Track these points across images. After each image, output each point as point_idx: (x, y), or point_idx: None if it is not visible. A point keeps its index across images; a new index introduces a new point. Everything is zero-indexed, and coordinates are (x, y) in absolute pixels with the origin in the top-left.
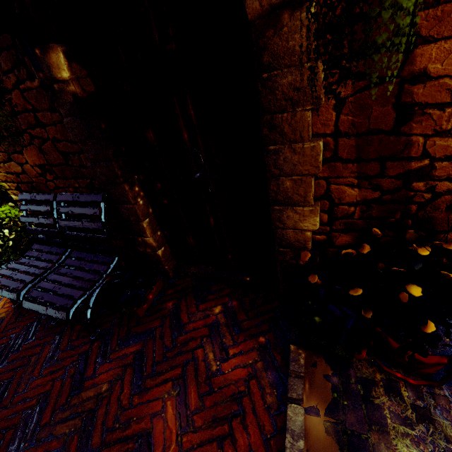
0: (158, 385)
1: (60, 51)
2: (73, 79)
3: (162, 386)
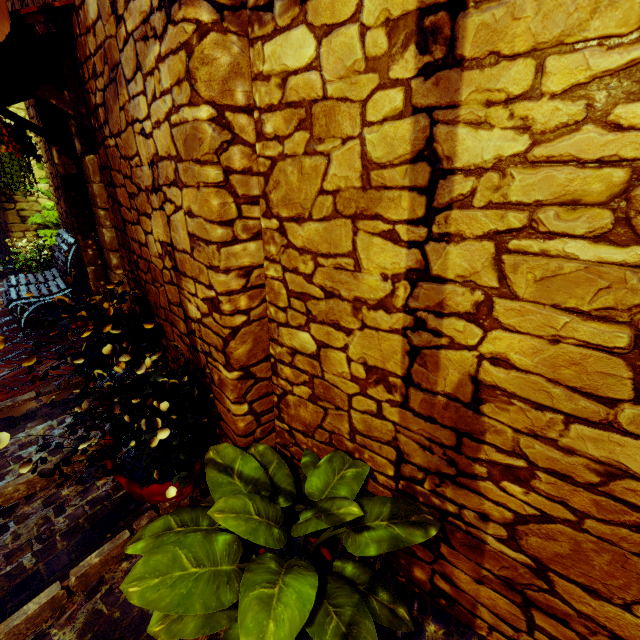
0: (9, 364)
1: (55, 149)
2: (60, 164)
3: (10, 365)
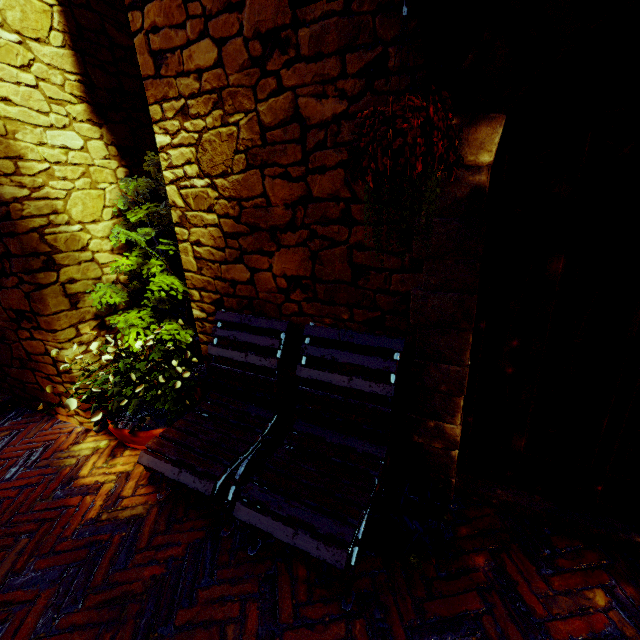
0: None
1: (502, 125)
2: (489, 166)
3: None
